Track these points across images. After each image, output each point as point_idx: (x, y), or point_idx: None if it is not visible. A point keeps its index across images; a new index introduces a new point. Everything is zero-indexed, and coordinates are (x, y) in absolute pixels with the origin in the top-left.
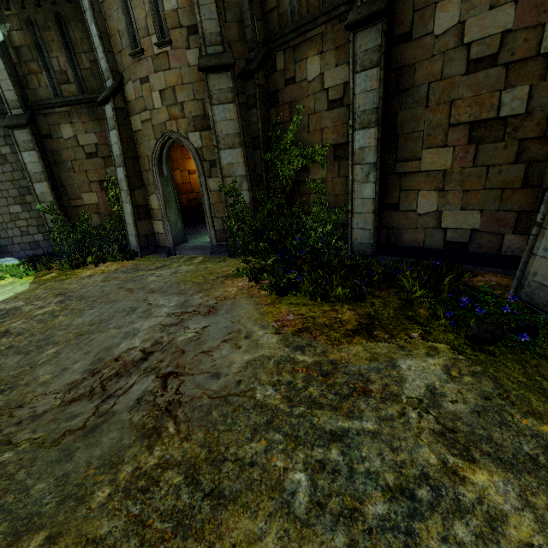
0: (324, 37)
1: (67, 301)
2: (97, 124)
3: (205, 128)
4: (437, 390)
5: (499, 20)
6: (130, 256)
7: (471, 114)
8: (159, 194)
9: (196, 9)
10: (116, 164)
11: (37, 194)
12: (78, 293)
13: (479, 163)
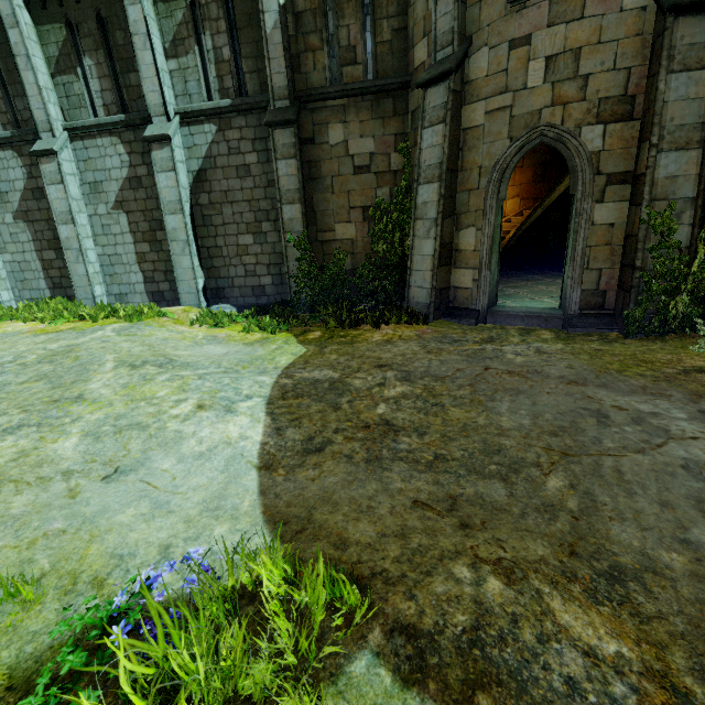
0: None
1: (416, 380)
2: (379, 124)
3: (616, 117)
4: None
5: None
6: (422, 318)
7: None
8: (487, 227)
9: None
10: (420, 180)
11: (283, 220)
12: (414, 367)
13: None
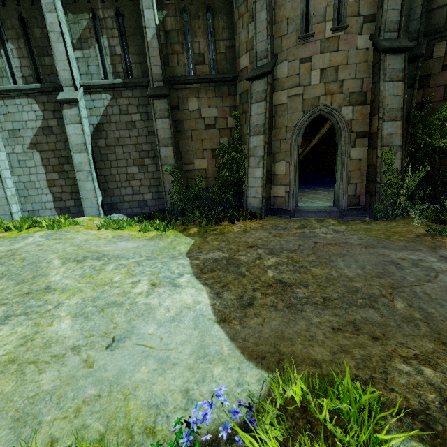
0: None
1: (279, 253)
2: (220, 100)
3: (358, 103)
4: None
5: None
6: (258, 216)
7: None
8: (292, 161)
9: (385, 0)
10: (251, 133)
11: (160, 157)
12: (272, 246)
13: None
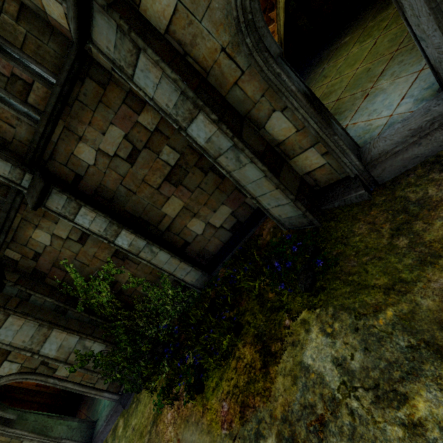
0: (26, 219)
1: None
2: None
3: (6, 353)
4: (339, 359)
5: (115, 135)
6: None
7: (159, 176)
8: (28, 437)
9: None
10: None
11: None
12: None
13: (193, 189)
